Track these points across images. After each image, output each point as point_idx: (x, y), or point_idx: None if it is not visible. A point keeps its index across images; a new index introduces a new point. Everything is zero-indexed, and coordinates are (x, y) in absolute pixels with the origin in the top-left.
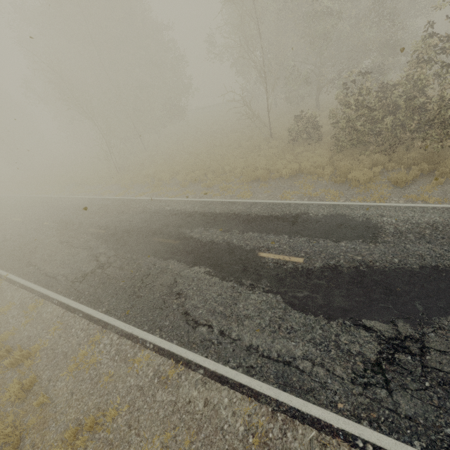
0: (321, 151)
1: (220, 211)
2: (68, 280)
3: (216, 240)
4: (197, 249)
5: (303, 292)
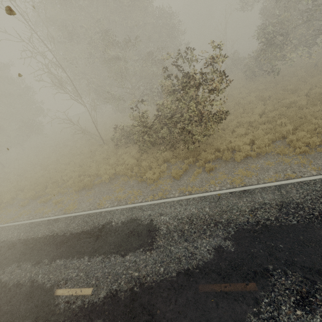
0: (134, 152)
1: (42, 234)
2: None
3: (23, 280)
4: None
5: None
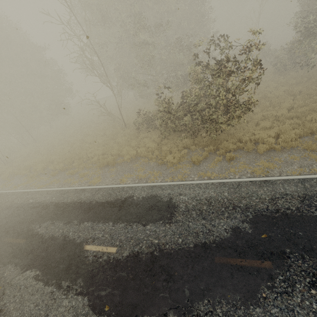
0: (155, 137)
1: (71, 200)
2: None
3: (57, 234)
4: (37, 248)
5: (107, 289)
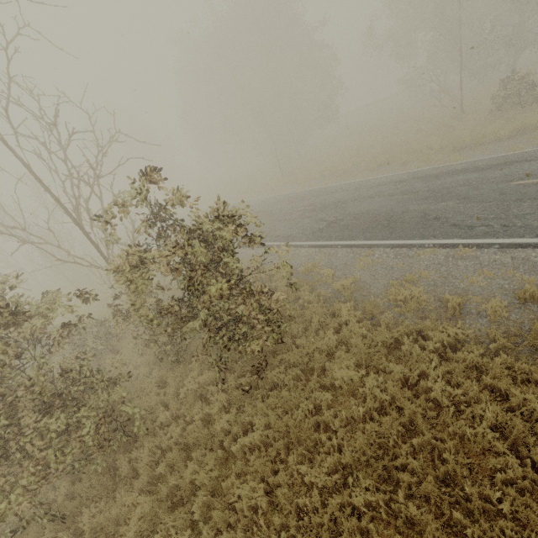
0: None
1: (437, 172)
2: (306, 234)
3: (451, 186)
4: (434, 195)
5: None
